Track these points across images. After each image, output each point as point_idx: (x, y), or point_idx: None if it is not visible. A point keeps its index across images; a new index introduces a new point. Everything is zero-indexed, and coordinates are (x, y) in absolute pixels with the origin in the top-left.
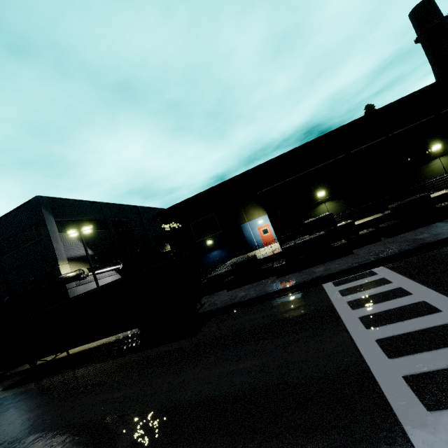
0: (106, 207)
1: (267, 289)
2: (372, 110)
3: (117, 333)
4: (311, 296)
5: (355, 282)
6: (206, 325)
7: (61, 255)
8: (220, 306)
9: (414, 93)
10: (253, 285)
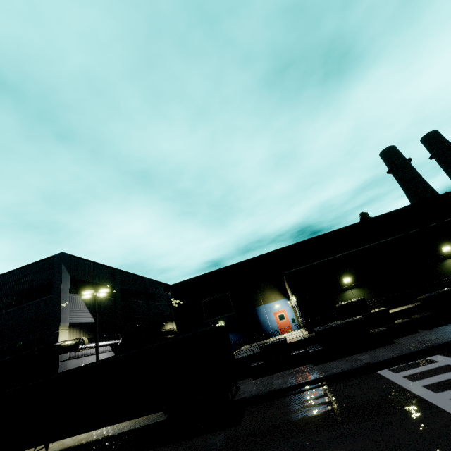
0: (118, 274)
1: (310, 375)
2: (367, 217)
3: (137, 416)
4: (372, 382)
5: (416, 368)
6: (247, 414)
7: (64, 319)
8: (255, 393)
9: (409, 206)
10: (286, 372)
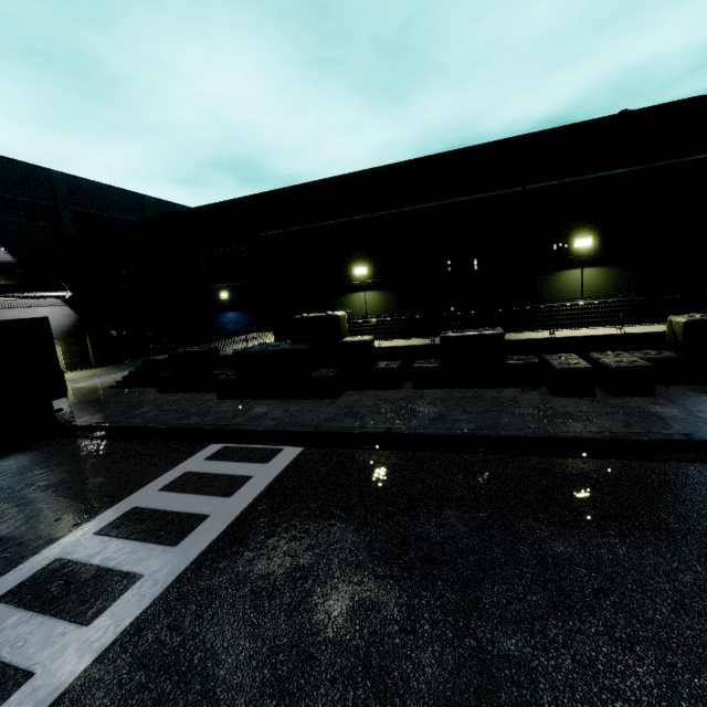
0: (64, 182)
1: (165, 417)
2: None
3: None
4: (157, 463)
5: (226, 464)
6: (25, 449)
7: None
8: (89, 420)
9: (651, 109)
10: (186, 397)
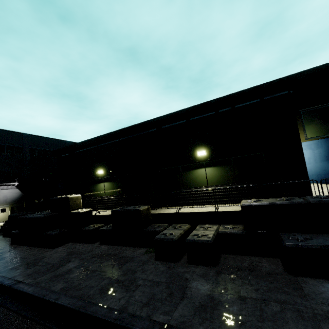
0: (28, 137)
1: None
2: None
3: None
4: None
5: None
6: None
7: None
8: None
9: (263, 84)
10: (4, 241)
